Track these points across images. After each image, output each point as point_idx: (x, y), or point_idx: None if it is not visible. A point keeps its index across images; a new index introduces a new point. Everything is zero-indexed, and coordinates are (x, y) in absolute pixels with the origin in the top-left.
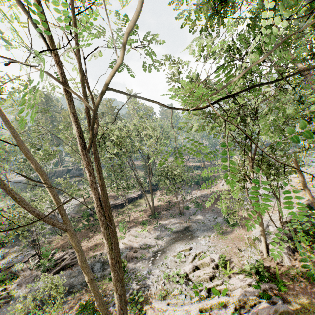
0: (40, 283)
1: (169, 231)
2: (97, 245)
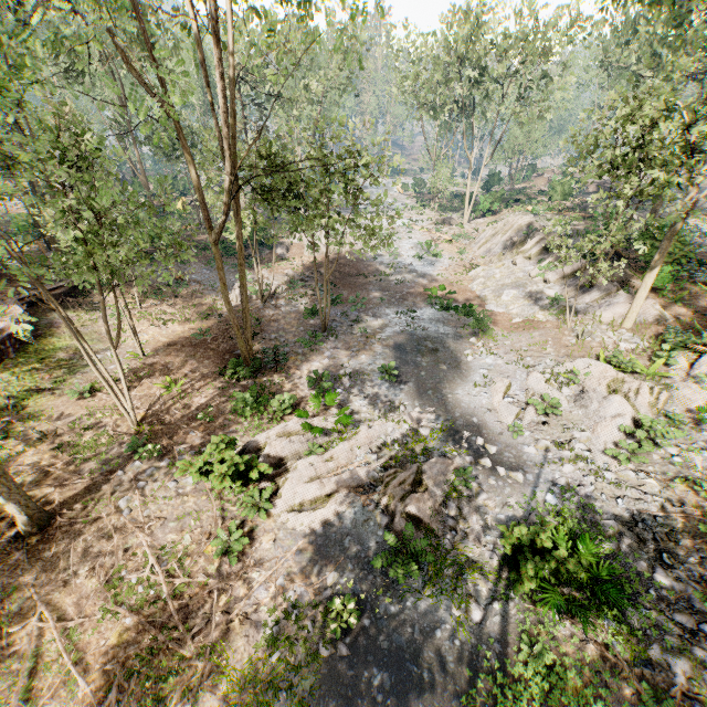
0: None
1: (388, 377)
2: (164, 645)
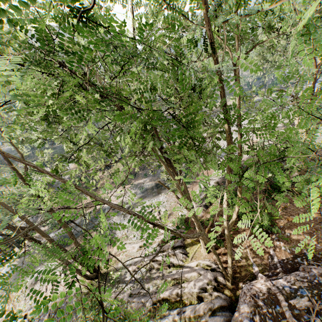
0: (51, 235)
1: (140, 190)
2: (88, 205)
